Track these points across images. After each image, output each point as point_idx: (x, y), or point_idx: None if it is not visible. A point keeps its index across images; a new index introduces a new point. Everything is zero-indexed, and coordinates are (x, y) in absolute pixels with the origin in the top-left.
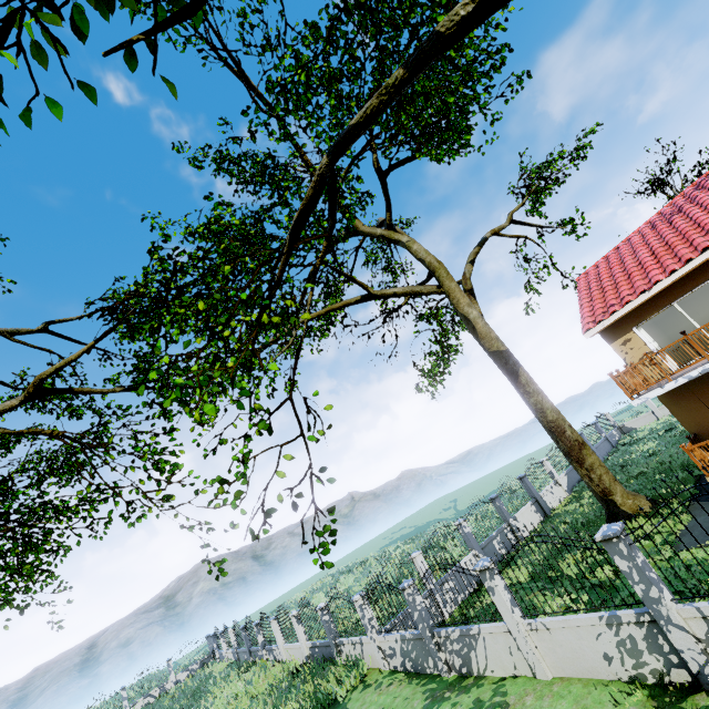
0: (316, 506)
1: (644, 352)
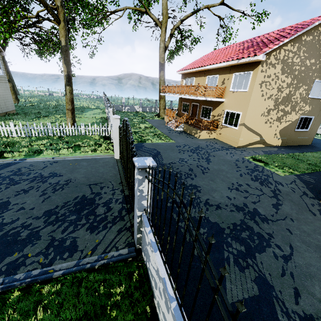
0: None
1: (164, 84)
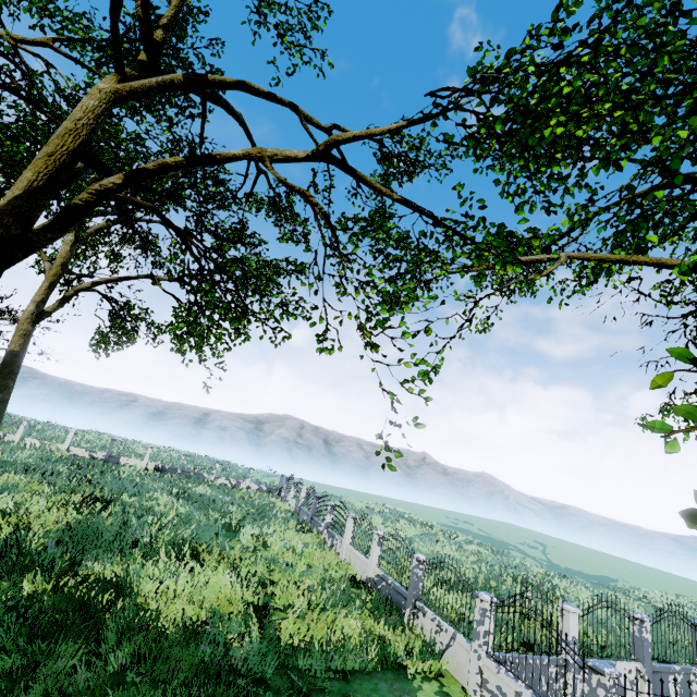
0: None
1: None
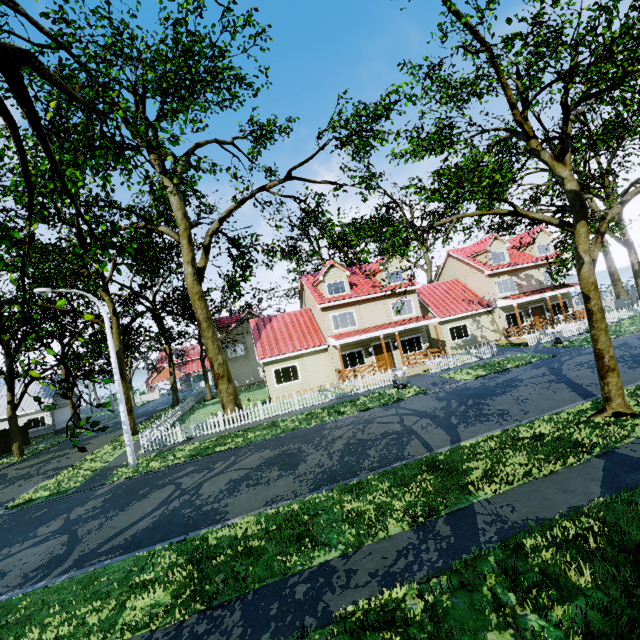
0: None
1: None
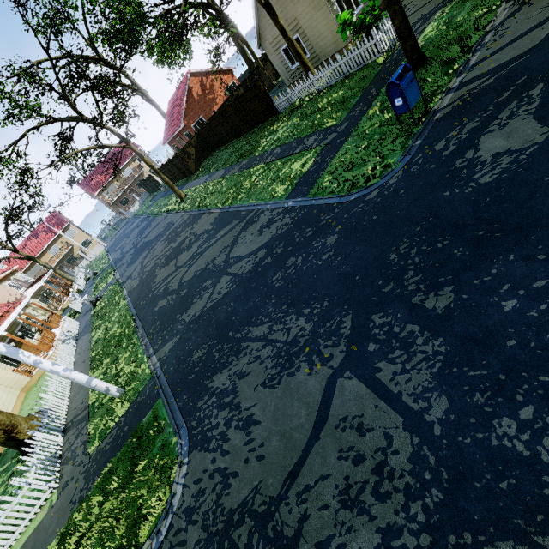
0: None
1: None
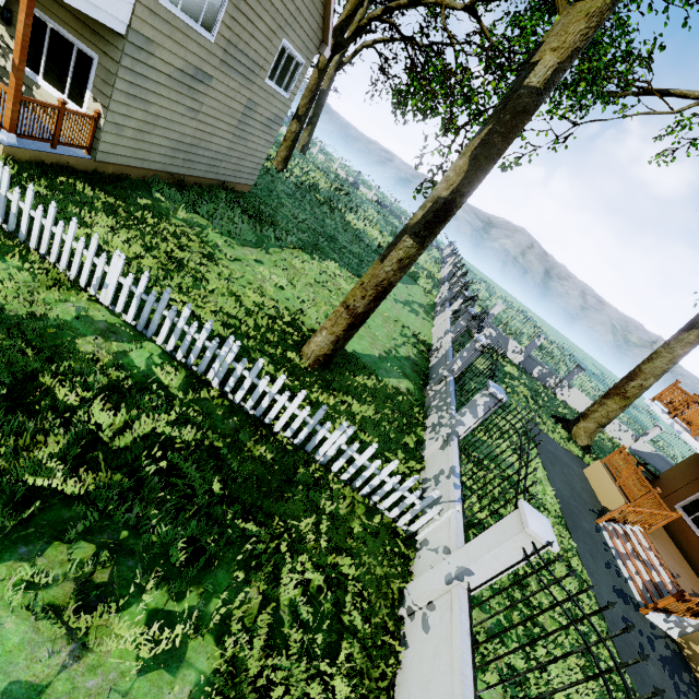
0: (432, 180)
1: None
